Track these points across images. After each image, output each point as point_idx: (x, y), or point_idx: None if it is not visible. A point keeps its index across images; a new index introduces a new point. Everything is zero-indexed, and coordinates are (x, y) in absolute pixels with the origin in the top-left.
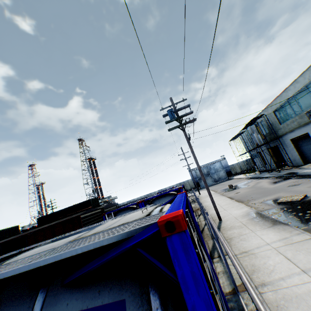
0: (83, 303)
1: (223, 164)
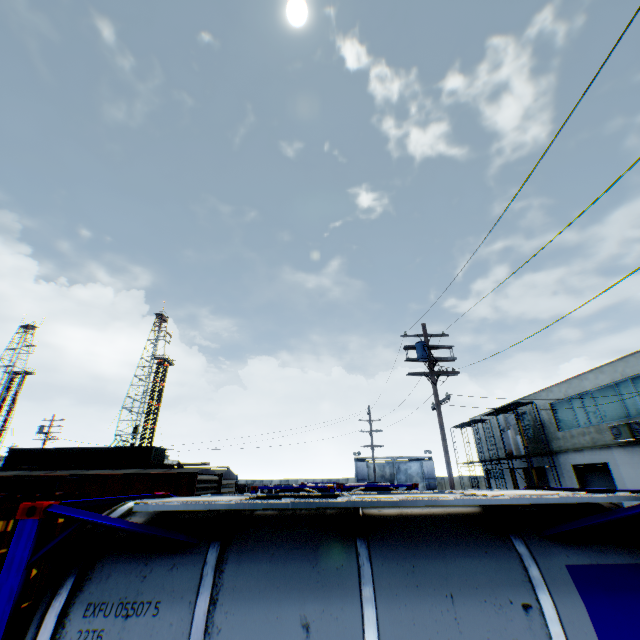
0: (589, 558)
1: (426, 469)
